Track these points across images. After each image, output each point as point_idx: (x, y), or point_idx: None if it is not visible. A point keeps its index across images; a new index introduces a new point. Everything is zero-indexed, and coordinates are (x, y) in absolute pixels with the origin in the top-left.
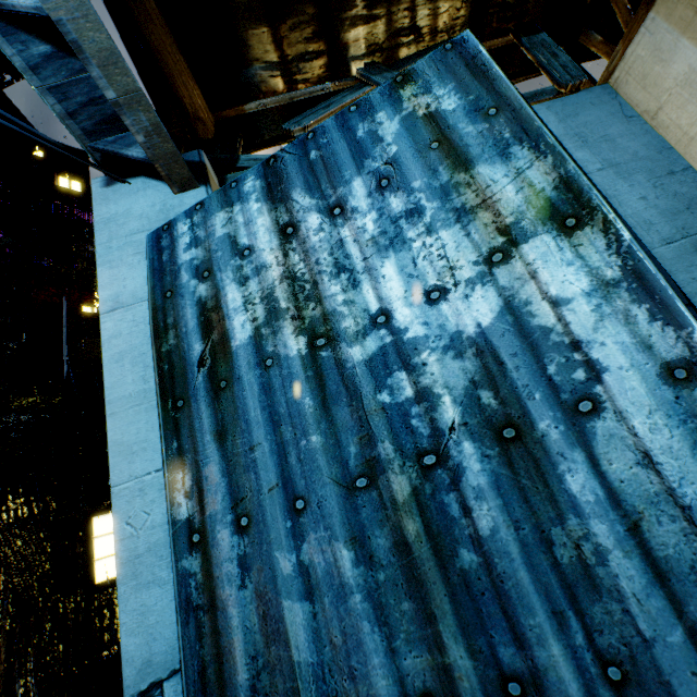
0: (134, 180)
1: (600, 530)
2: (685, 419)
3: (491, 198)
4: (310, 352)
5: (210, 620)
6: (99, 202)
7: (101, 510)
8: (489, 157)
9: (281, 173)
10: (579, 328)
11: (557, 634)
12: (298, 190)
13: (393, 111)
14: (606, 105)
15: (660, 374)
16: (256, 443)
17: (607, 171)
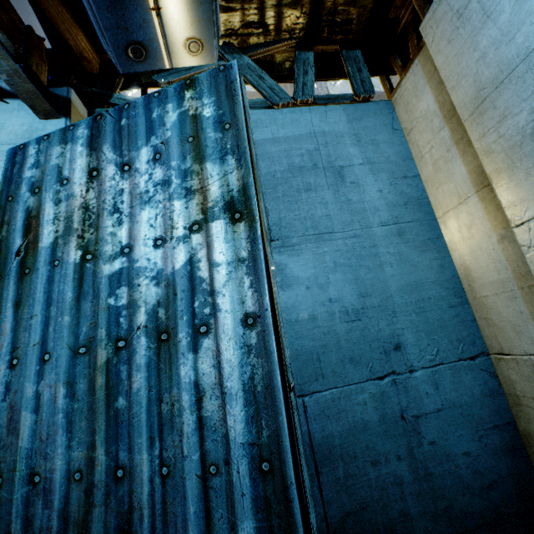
0: (12, 101)
1: (185, 398)
2: (242, 346)
3: (206, 187)
4: (81, 262)
5: None
6: None
7: None
8: (215, 158)
9: (102, 129)
10: (217, 283)
11: (148, 448)
12: (108, 145)
13: (177, 106)
14: (383, 116)
15: (242, 319)
16: (35, 314)
17: (365, 166)
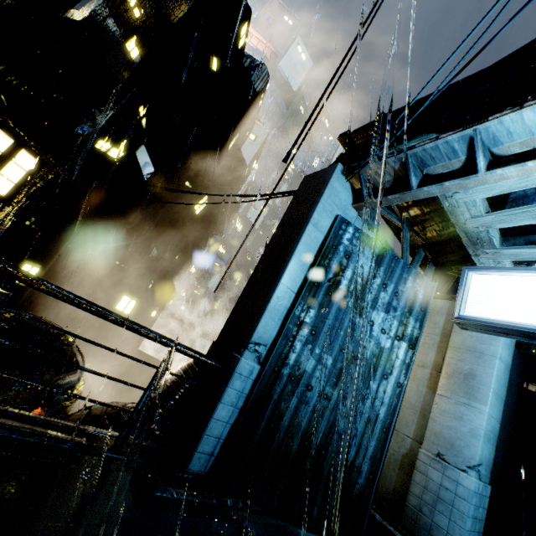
0: (348, 182)
1: (370, 395)
2: (393, 391)
3: (407, 326)
4: (355, 312)
5: (290, 345)
6: (336, 176)
7: (7, 129)
8: (414, 317)
9: (383, 257)
10: (395, 364)
11: (352, 403)
12: (383, 268)
13: (412, 281)
14: None
15: (397, 382)
16: (328, 318)
17: None
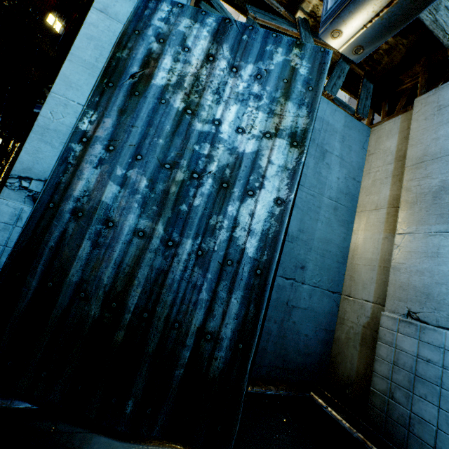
0: None
1: (226, 223)
2: (269, 212)
3: (283, 116)
4: (183, 112)
5: (73, 170)
6: None
7: None
8: (295, 102)
9: (227, 31)
10: (269, 173)
11: (193, 238)
12: (228, 45)
13: (285, 53)
14: (362, 136)
15: (275, 199)
16: (136, 126)
17: (338, 159)
